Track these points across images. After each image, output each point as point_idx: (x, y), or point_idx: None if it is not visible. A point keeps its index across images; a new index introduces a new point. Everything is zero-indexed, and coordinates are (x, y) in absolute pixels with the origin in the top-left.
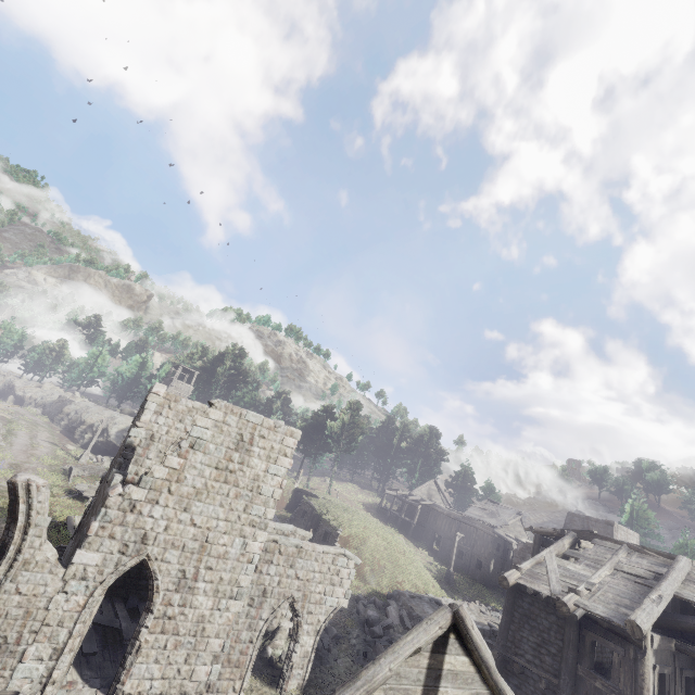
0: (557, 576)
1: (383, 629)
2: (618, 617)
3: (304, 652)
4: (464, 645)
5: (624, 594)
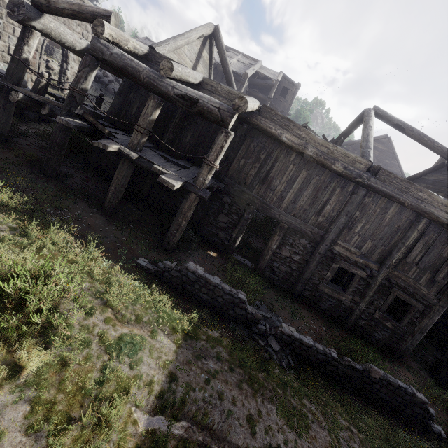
0: (217, 57)
1: (108, 82)
2: (240, 72)
3: (73, 72)
4: (209, 49)
5: (241, 68)
